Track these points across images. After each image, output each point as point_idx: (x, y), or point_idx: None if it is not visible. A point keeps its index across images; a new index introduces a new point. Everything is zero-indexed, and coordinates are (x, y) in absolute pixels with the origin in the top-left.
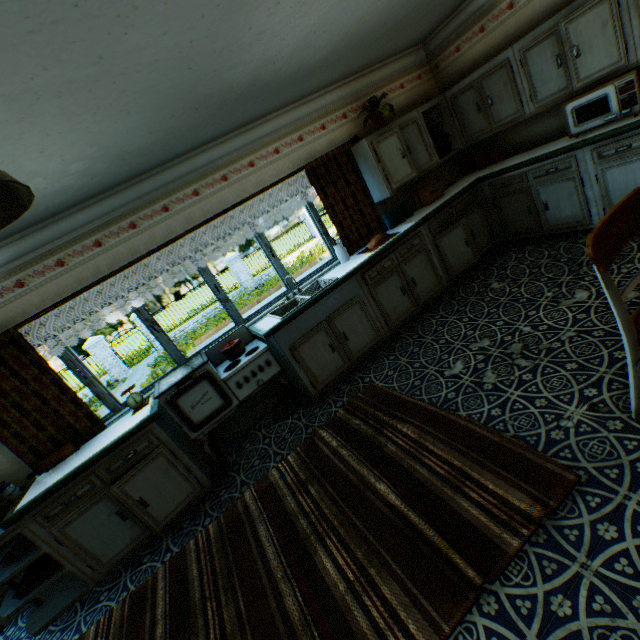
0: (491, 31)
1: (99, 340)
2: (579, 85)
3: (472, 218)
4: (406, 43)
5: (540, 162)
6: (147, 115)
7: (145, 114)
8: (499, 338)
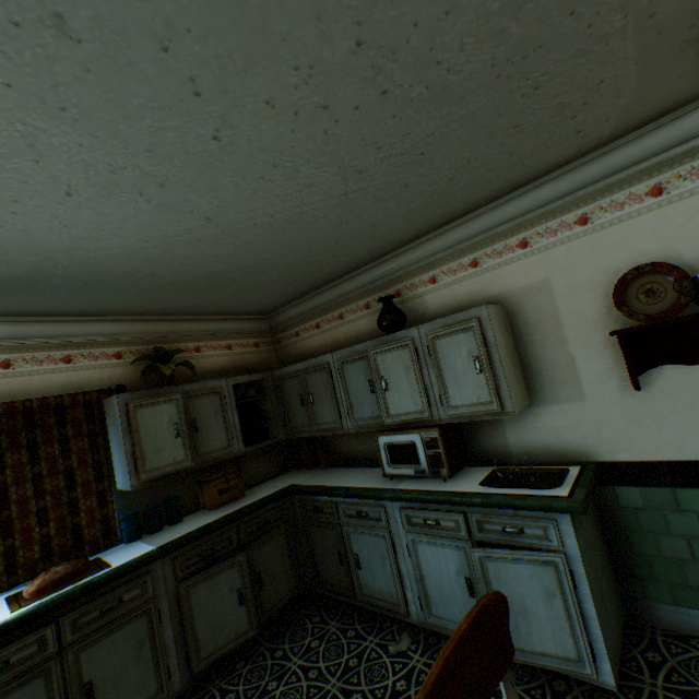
0: (326, 330)
1: None
2: (390, 419)
3: (267, 548)
4: (234, 307)
5: (351, 497)
6: None
7: None
8: None
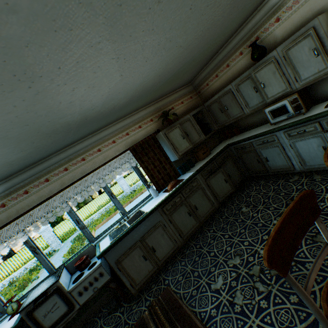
0: (221, 76)
1: (47, 227)
2: (269, 100)
3: (227, 166)
4: (180, 85)
5: (257, 137)
6: (11, 147)
7: (9, 147)
8: (245, 257)
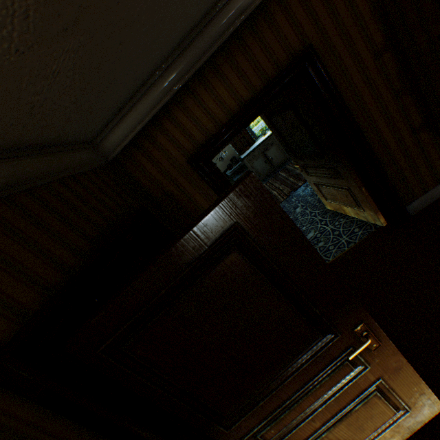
0: None
1: None
2: None
3: None
4: None
5: None
6: None
7: None
8: None
